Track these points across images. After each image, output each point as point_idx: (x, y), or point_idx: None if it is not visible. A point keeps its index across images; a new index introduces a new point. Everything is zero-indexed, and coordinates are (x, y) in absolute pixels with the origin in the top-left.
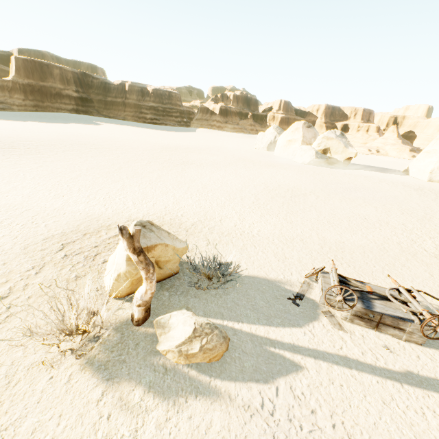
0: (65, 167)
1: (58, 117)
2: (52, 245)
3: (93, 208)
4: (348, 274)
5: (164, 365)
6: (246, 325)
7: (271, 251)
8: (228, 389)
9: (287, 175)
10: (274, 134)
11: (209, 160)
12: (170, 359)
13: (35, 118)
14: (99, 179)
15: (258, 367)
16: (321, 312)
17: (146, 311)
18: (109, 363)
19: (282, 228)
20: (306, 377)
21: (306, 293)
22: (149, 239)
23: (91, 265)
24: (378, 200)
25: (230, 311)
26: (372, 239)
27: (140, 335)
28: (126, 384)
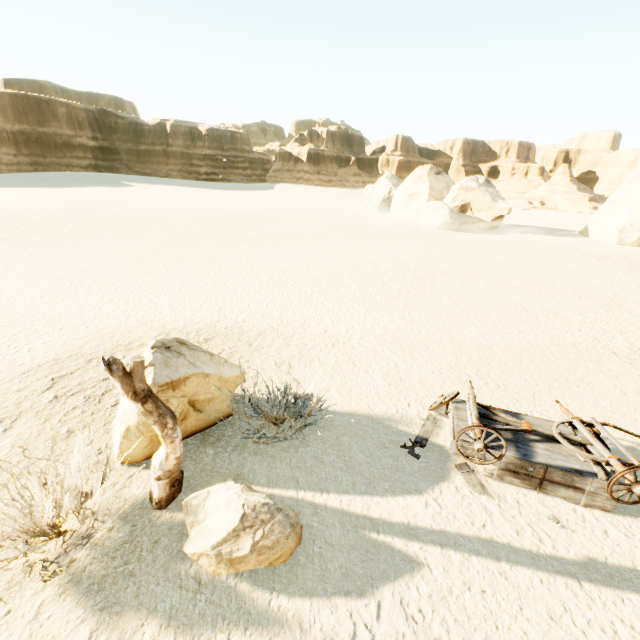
0: (71, 254)
1: (68, 179)
2: (36, 382)
3: (108, 316)
4: (496, 399)
5: (197, 576)
6: (334, 496)
7: (378, 369)
8: (298, 612)
9: (408, 247)
10: (387, 186)
11: (291, 231)
12: (205, 566)
13: (33, 181)
14: (121, 270)
15: (349, 568)
16: (453, 466)
17: (172, 486)
18: (107, 579)
19: (397, 332)
20: (427, 581)
21: (431, 435)
22: (176, 369)
23: (95, 410)
24: (544, 278)
25: (309, 473)
26: (533, 341)
27: (162, 525)
28: (131, 615)
